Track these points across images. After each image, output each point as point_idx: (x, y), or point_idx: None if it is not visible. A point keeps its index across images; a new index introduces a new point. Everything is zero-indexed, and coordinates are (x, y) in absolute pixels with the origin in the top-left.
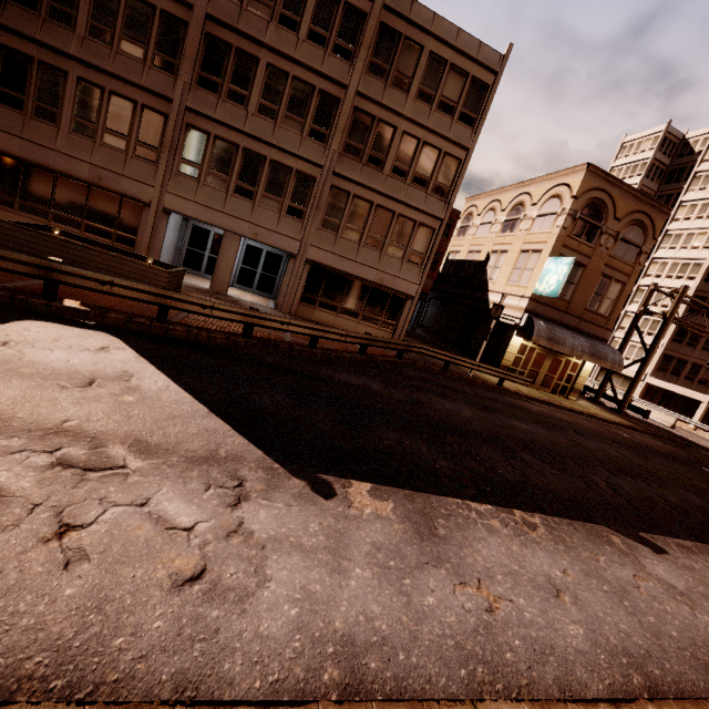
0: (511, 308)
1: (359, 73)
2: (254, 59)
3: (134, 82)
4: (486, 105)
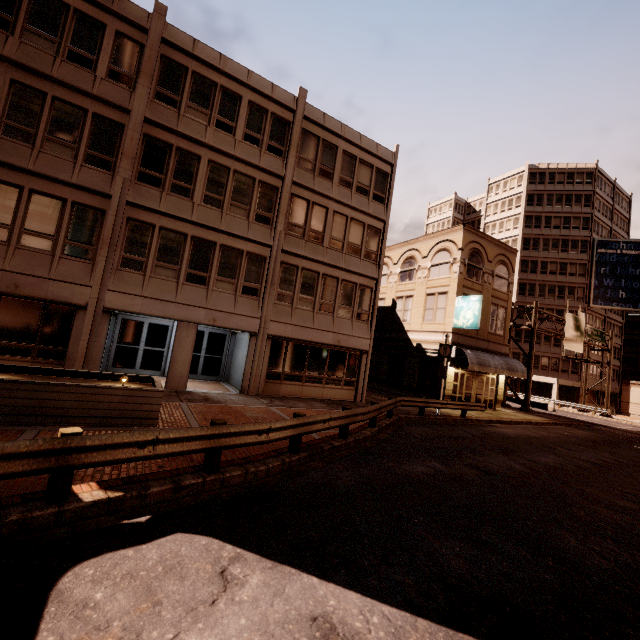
0: (436, 343)
1: (292, 167)
2: (195, 156)
3: (63, 180)
4: (391, 188)
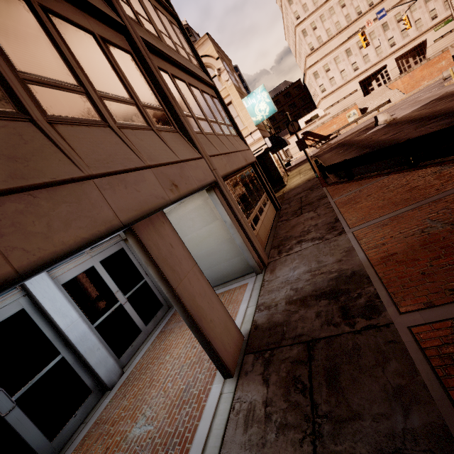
0: (250, 146)
1: None
2: None
3: None
4: None
